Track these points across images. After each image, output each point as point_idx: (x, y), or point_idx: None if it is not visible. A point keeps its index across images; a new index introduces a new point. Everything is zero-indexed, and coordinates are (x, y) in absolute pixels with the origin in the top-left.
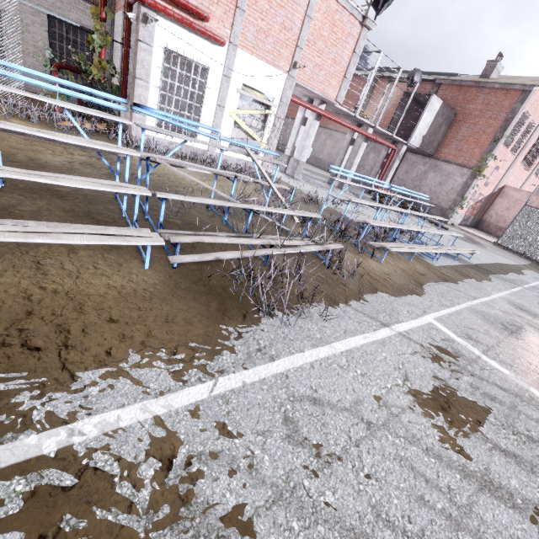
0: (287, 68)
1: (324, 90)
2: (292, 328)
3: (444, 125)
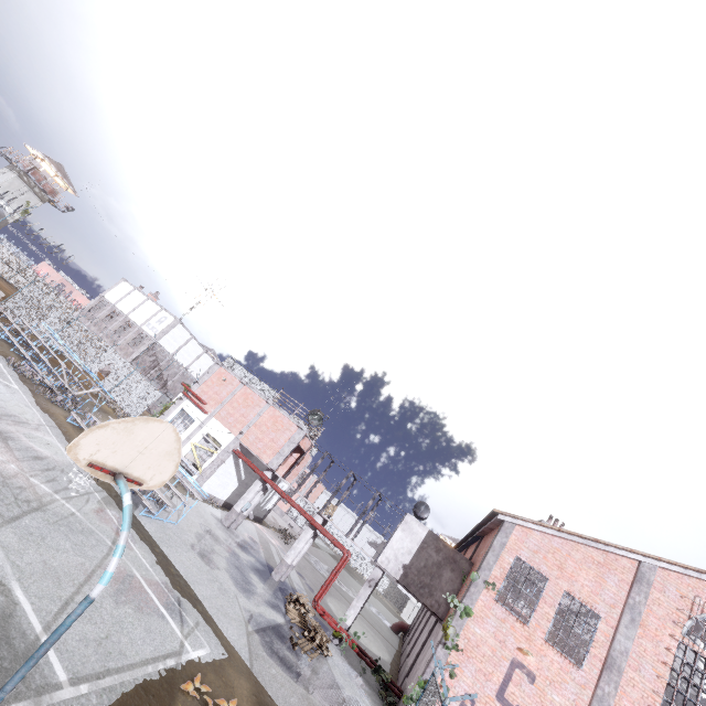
0: (238, 433)
1: (261, 454)
2: (4, 361)
3: (448, 568)
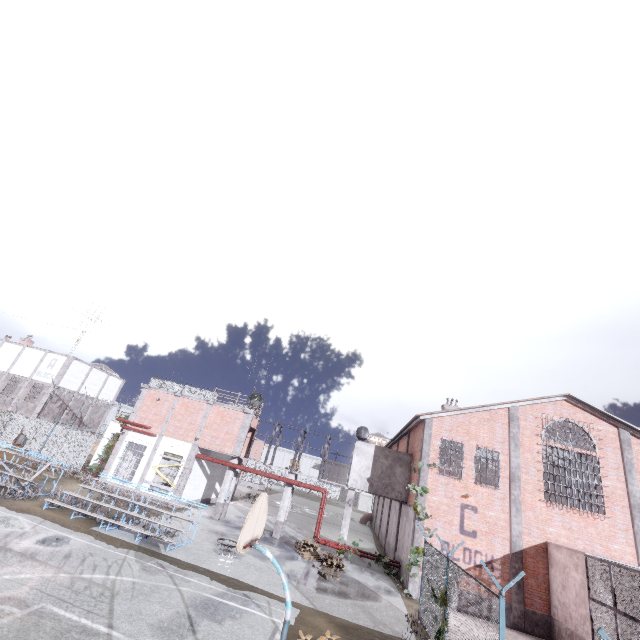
0: (193, 440)
1: (222, 449)
2: None
3: (397, 466)
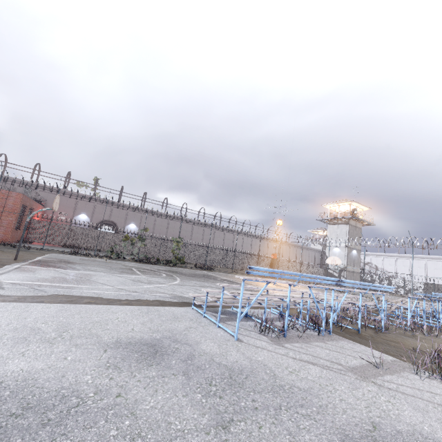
0: None
1: None
2: None
3: None
